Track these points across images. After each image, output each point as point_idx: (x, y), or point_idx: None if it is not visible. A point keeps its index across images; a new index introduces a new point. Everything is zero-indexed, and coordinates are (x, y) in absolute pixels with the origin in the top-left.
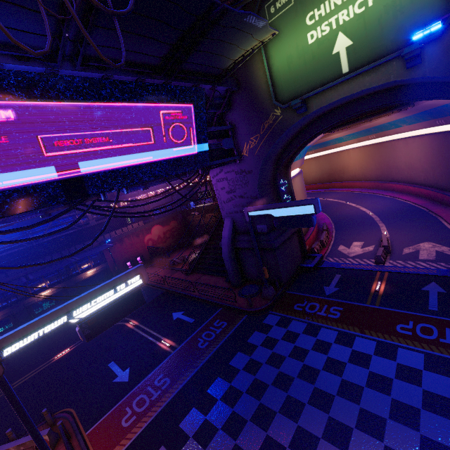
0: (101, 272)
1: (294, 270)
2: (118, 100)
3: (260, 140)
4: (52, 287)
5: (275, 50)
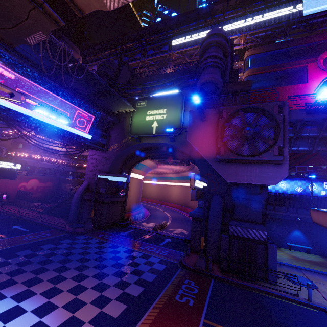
0: None
1: (111, 223)
2: (60, 96)
3: (119, 146)
4: None
5: (135, 116)
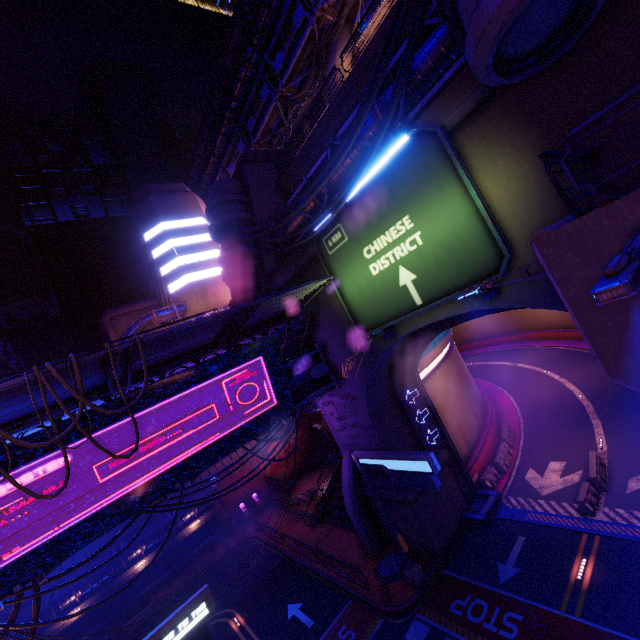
0: (208, 522)
1: (454, 526)
2: (173, 395)
3: (357, 362)
4: (149, 553)
5: (343, 279)
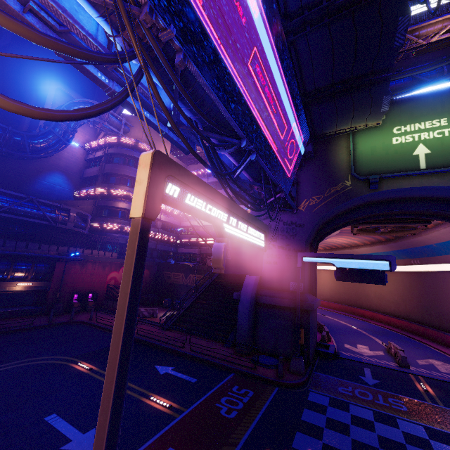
0: (33, 292)
1: (313, 351)
2: (288, 86)
3: (322, 200)
4: None
5: (361, 140)
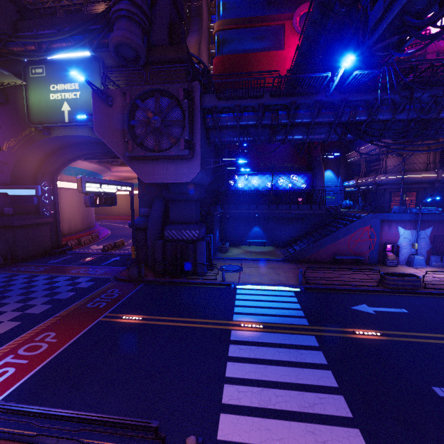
0: None
1: (37, 252)
2: None
3: (18, 143)
4: None
5: (32, 93)
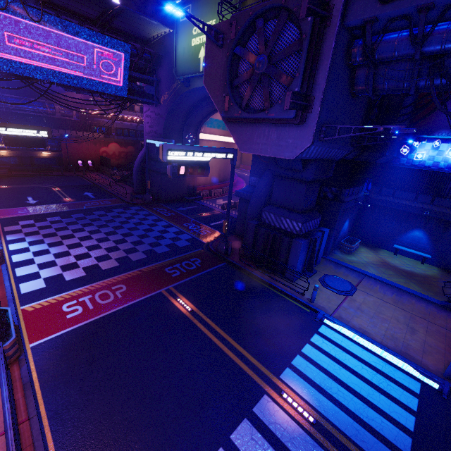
0: (55, 158)
1: (176, 196)
2: (61, 31)
3: (169, 96)
4: (10, 150)
5: (180, 40)
